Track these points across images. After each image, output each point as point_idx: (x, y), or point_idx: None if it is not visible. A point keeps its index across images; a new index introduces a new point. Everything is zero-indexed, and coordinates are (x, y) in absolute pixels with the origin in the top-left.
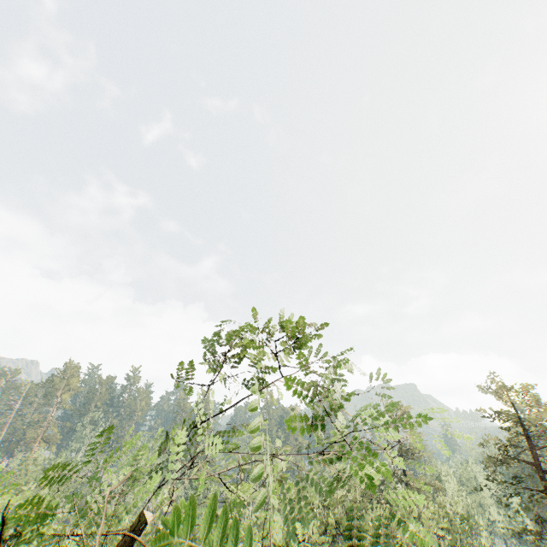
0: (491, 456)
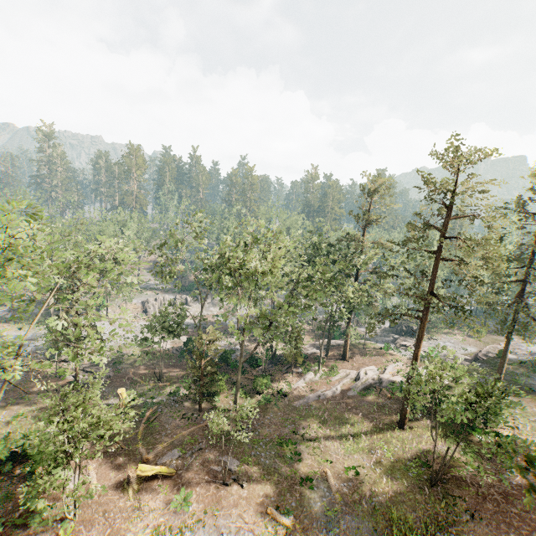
0: (410, 223)
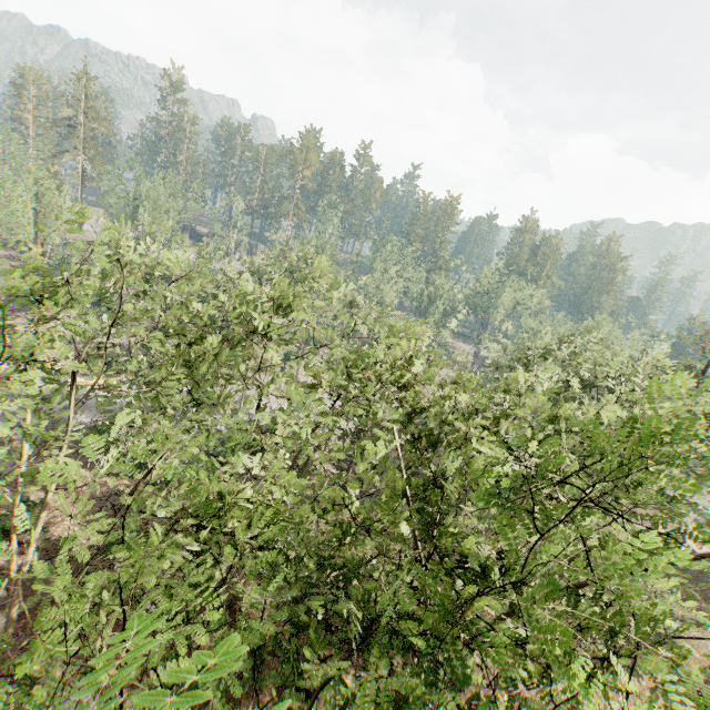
0: None
